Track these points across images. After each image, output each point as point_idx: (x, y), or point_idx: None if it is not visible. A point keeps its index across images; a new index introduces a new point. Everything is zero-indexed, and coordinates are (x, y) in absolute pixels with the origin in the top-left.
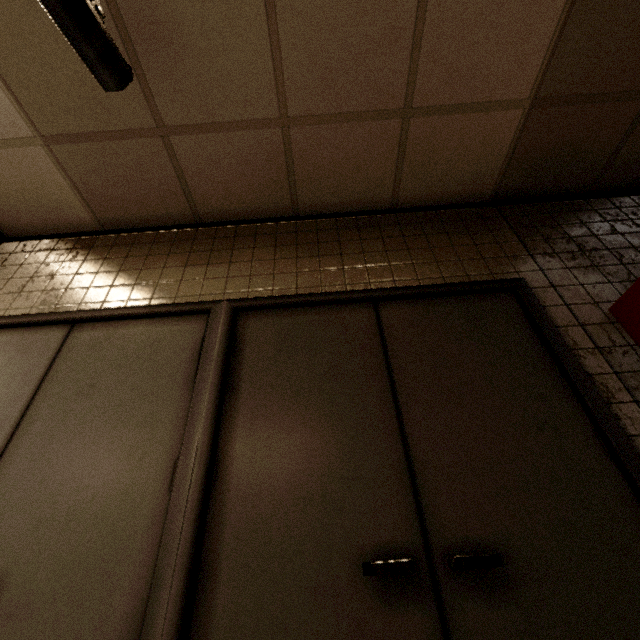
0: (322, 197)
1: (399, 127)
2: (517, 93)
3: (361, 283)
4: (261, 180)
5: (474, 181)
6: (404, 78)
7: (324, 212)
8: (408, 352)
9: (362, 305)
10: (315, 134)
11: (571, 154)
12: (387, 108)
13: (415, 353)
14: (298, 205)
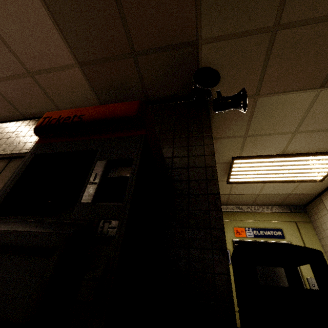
0: (29, 110)
1: (33, 80)
2: (68, 61)
3: (17, 150)
4: (0, 105)
5: (86, 100)
6: (16, 60)
7: (36, 116)
8: (1, 181)
9: (6, 160)
10: (3, 86)
11: (120, 85)
12: (21, 73)
13: (2, 182)
14: (23, 114)
